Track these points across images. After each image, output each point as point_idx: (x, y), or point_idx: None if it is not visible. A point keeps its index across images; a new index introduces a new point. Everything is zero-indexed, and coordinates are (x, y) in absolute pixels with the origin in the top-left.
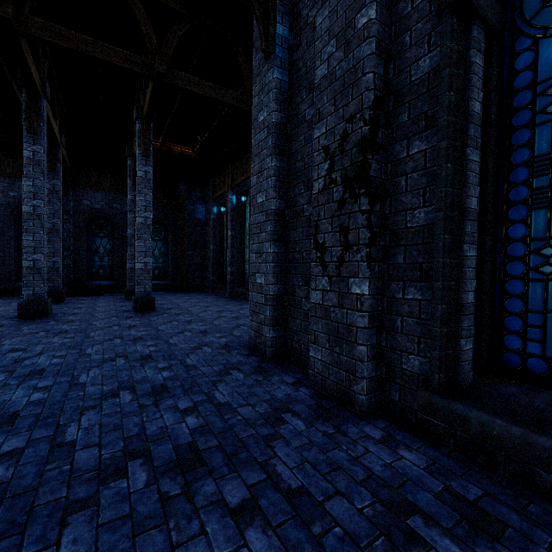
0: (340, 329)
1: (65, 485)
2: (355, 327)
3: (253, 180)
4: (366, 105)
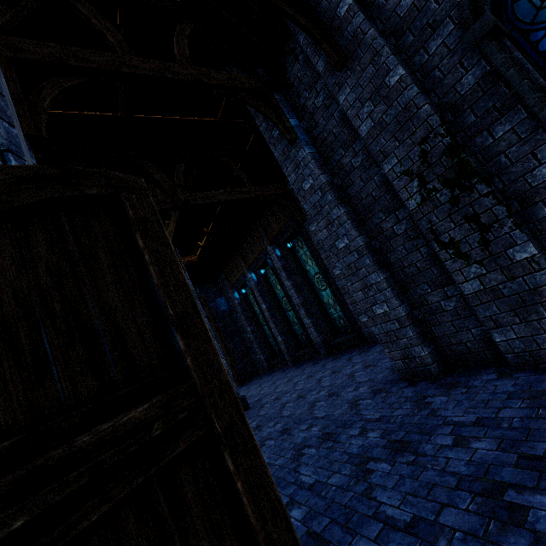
0: (524, 298)
1: (489, 545)
2: (544, 286)
3: (322, 235)
4: (436, 125)
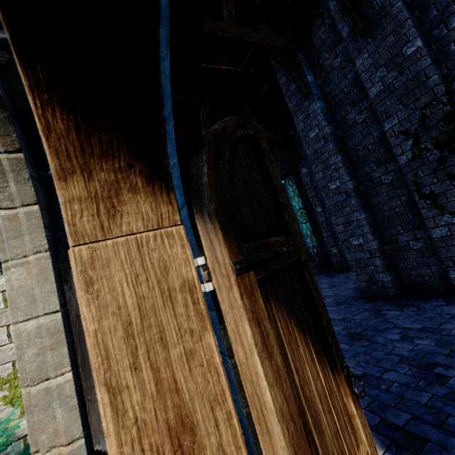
0: None
1: (417, 391)
2: None
3: (318, 176)
4: (440, 94)
